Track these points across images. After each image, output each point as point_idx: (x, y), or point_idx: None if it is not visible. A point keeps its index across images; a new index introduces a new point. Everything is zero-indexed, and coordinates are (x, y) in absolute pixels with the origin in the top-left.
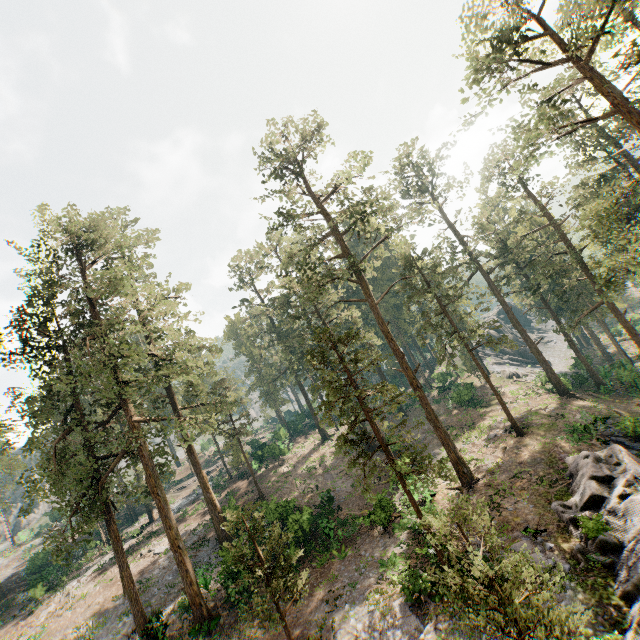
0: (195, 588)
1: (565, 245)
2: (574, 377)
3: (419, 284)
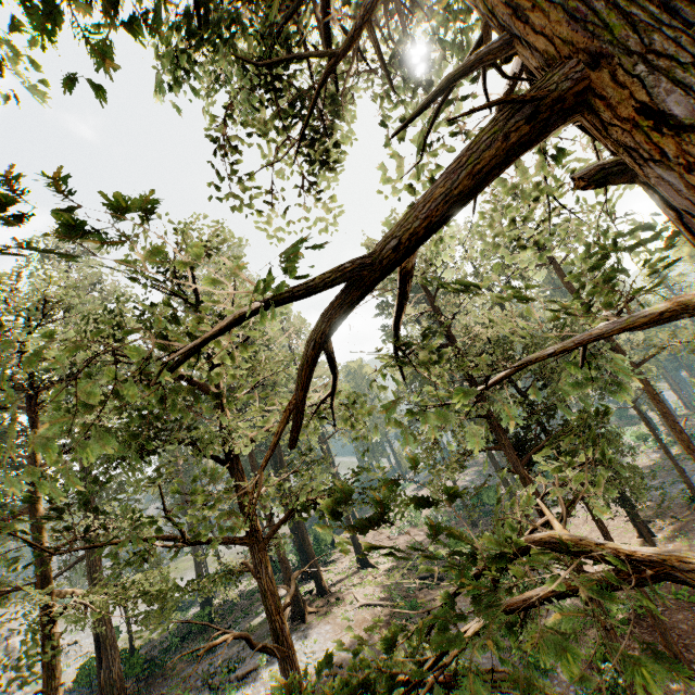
0: None
1: (691, 321)
2: None
3: None
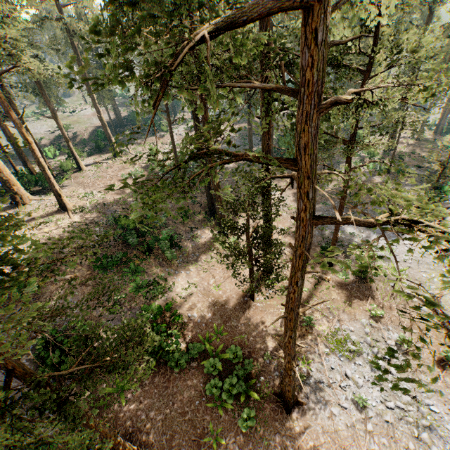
0: (273, 147)
1: None
2: (445, 128)
3: (415, 18)
